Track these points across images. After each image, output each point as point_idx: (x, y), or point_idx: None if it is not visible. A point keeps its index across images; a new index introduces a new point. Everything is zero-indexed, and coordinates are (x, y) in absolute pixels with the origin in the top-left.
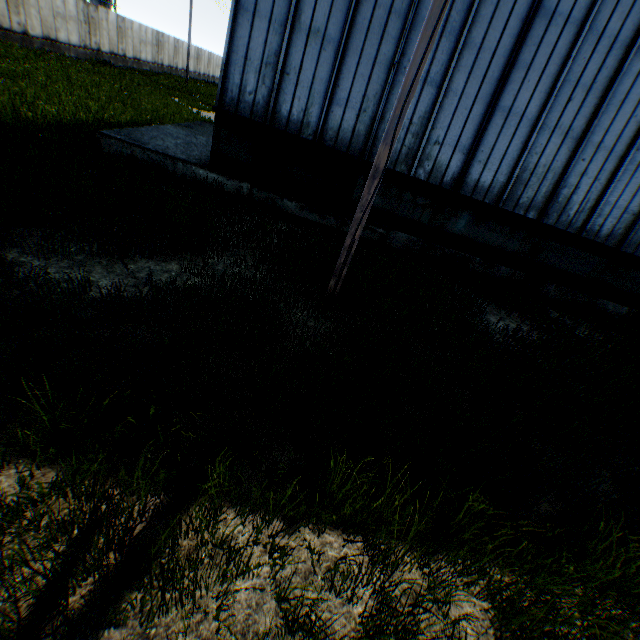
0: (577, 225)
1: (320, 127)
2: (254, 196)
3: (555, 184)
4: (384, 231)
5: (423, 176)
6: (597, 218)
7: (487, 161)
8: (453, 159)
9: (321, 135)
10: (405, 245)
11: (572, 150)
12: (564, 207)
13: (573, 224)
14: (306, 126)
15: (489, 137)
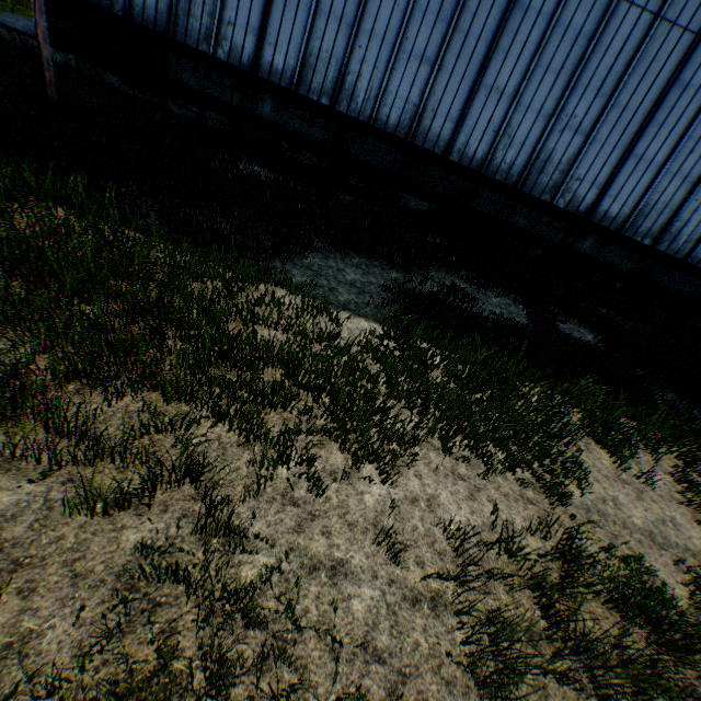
0: (368, 115)
1: (128, 5)
2: (83, 70)
3: (341, 71)
4: (198, 111)
5: (224, 57)
6: (384, 108)
7: (277, 45)
8: (247, 42)
9: (130, 12)
10: (220, 127)
11: (349, 38)
12: (353, 95)
13: (364, 113)
14: (116, 3)
15: (274, 21)
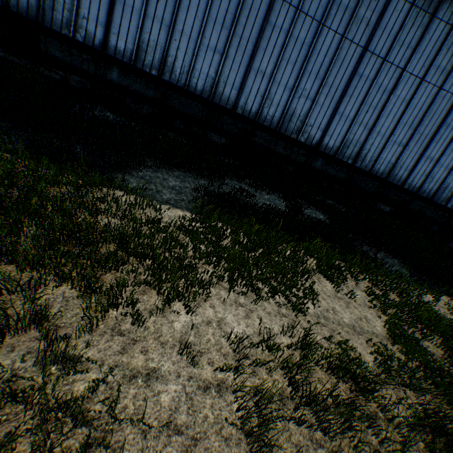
0: (183, 82)
1: None
2: None
3: (163, 54)
4: (64, 74)
5: (81, 40)
6: (193, 79)
7: (119, 34)
8: (98, 31)
9: (8, 3)
10: (81, 86)
11: (168, 34)
12: (172, 70)
13: (180, 81)
14: None
15: (116, 19)
